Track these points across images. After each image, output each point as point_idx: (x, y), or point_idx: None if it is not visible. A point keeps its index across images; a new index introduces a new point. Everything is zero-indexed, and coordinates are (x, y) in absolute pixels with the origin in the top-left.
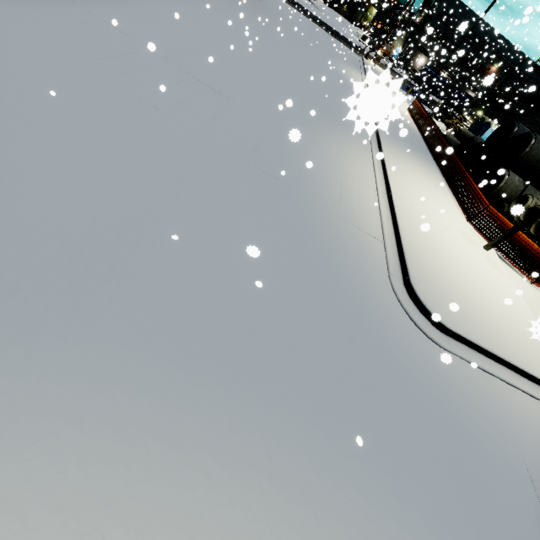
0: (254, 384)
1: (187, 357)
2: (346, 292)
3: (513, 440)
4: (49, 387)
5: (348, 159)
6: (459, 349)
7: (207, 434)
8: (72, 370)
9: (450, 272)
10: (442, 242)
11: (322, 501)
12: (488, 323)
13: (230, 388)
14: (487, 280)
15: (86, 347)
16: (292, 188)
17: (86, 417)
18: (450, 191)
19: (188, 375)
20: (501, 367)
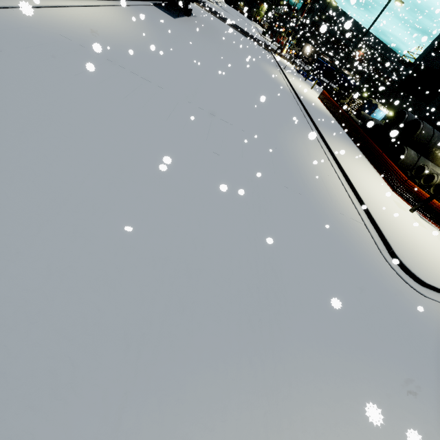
0: (370, 353)
1: (338, 345)
2: (370, 271)
3: None
4: (303, 386)
5: (314, 158)
6: (434, 295)
7: (371, 392)
8: (304, 372)
9: (406, 238)
10: (392, 215)
11: (432, 417)
12: (439, 272)
13: (364, 360)
14: (423, 237)
15: (300, 354)
16: (306, 196)
17: (326, 399)
18: (373, 168)
19: (345, 358)
20: None
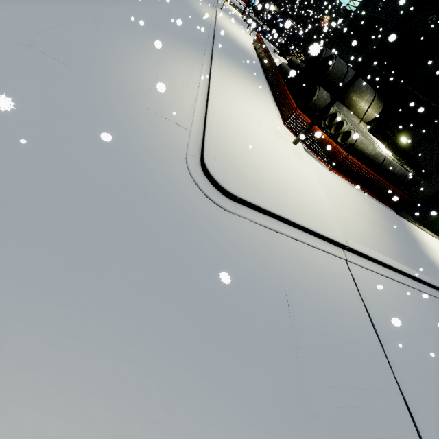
0: None
1: None
2: (124, 165)
3: (279, 275)
4: None
5: (171, 64)
6: (244, 212)
7: None
8: None
9: (251, 155)
10: (252, 135)
11: (3, 353)
12: (278, 193)
13: None
14: (287, 164)
15: None
16: (83, 73)
17: None
18: (275, 103)
19: None
20: (283, 224)
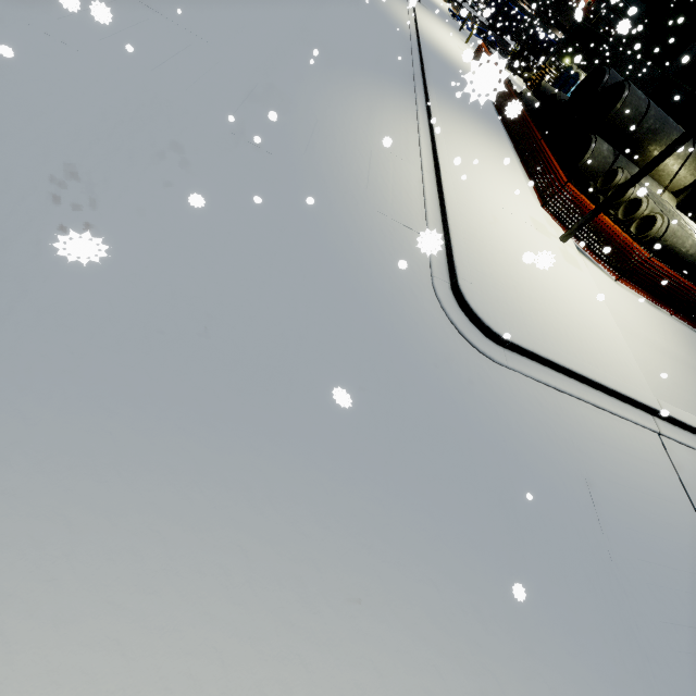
0: (233, 425)
1: (129, 399)
2: (370, 302)
3: (575, 458)
4: None
5: (381, 125)
6: (518, 363)
7: (161, 493)
8: None
9: (512, 270)
10: (506, 234)
11: (328, 552)
12: (556, 329)
13: (197, 434)
14: (560, 279)
15: None
16: (295, 166)
17: None
18: (523, 169)
19: (131, 423)
20: (568, 380)
